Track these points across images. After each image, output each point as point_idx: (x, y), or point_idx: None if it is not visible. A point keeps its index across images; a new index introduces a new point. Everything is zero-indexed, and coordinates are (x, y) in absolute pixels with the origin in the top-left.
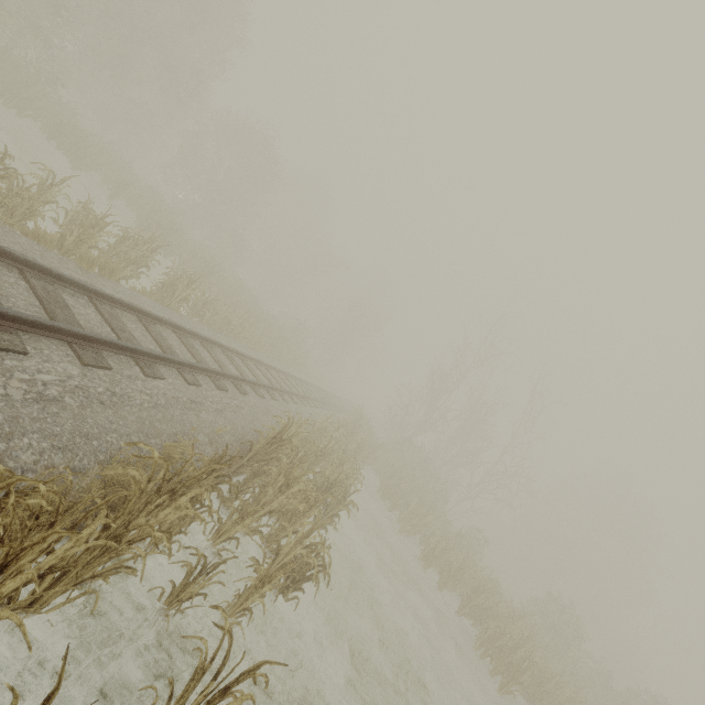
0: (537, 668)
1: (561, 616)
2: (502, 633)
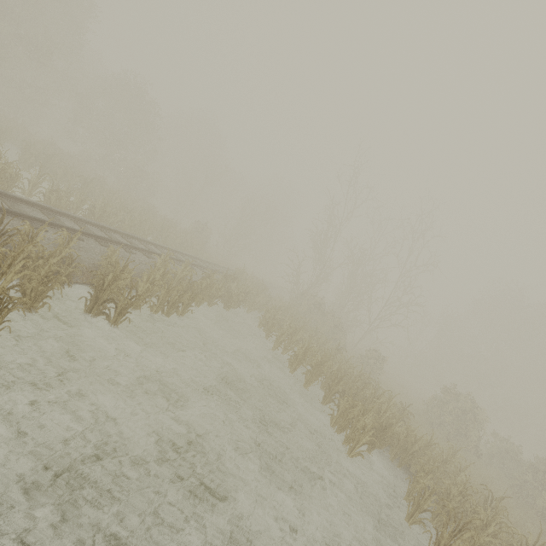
0: (391, 431)
1: (457, 404)
2: (352, 406)
